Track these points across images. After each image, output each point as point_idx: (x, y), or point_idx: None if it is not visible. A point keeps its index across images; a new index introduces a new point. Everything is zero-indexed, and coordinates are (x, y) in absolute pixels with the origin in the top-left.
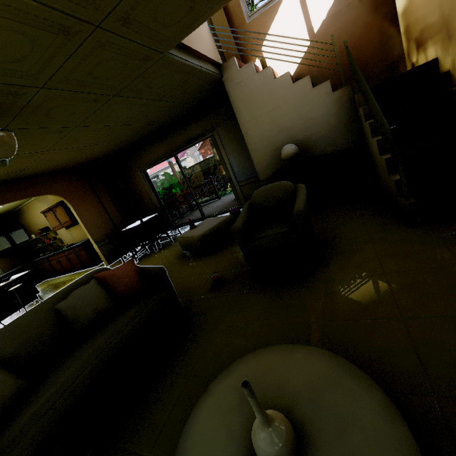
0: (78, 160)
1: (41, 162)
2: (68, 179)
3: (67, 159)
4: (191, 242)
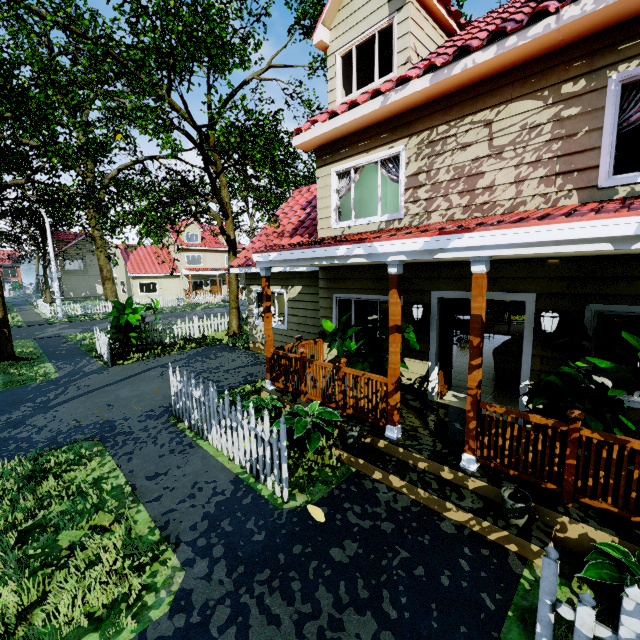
0: None
1: None
2: None
3: None
4: None
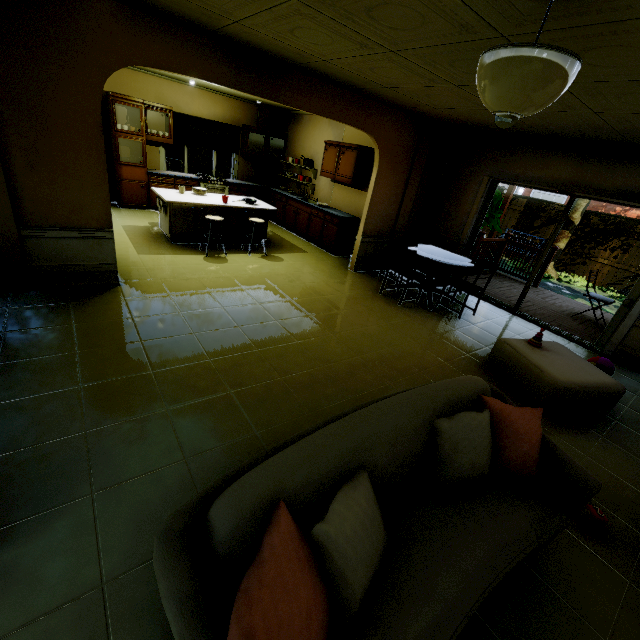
0: (444, 112)
1: (418, 92)
2: (401, 127)
3: (442, 104)
4: (528, 372)
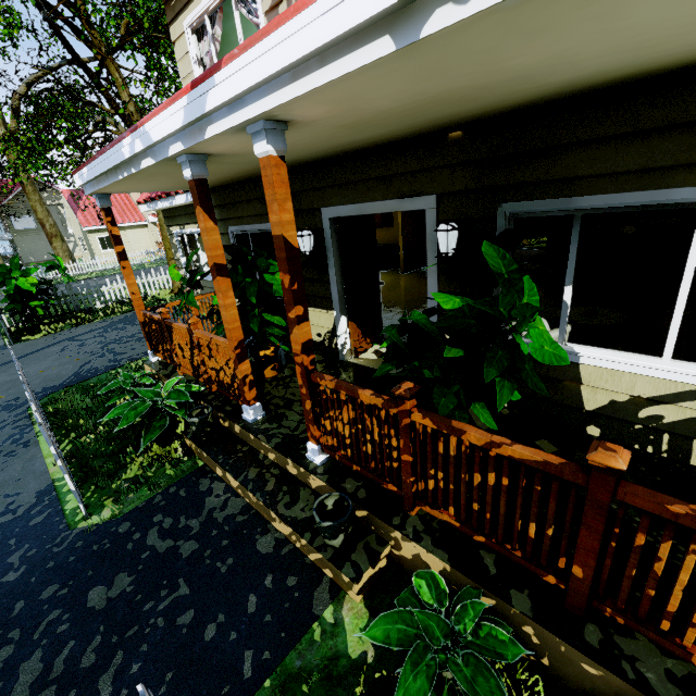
0: None
1: None
2: None
3: None
4: None
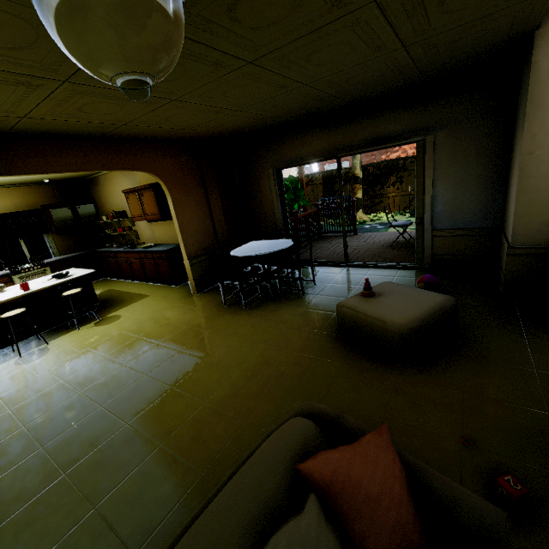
0: (200, 130)
1: (154, 119)
2: (174, 155)
3: (189, 123)
4: (374, 327)
